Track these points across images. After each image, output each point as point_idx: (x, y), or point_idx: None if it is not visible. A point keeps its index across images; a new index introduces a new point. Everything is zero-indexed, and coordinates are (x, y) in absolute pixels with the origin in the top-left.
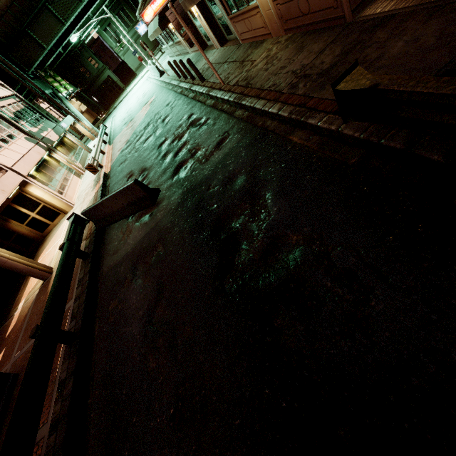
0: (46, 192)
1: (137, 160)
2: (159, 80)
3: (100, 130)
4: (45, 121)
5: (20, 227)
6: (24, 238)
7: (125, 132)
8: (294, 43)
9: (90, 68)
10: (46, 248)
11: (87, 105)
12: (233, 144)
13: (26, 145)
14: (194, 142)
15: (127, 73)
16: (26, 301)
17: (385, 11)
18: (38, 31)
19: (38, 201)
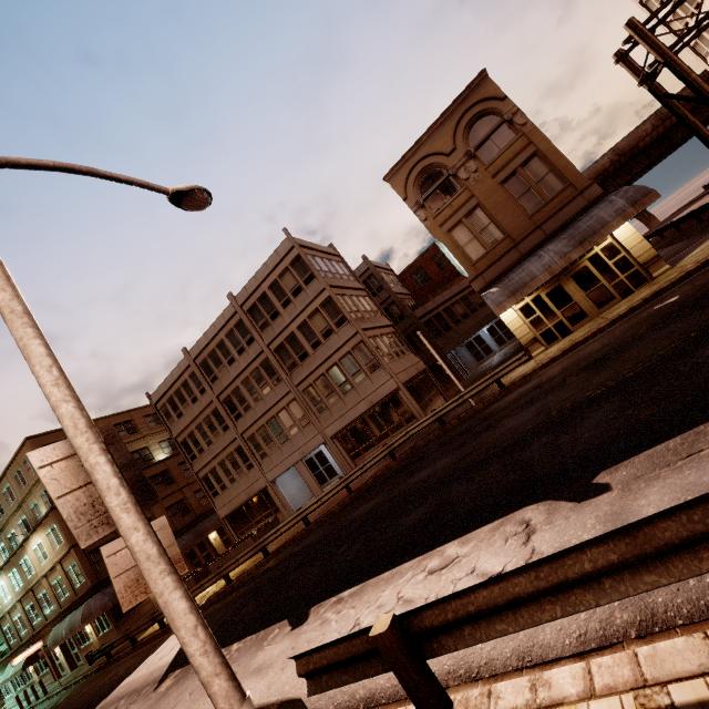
0: None
1: None
2: None
3: None
4: None
5: None
6: None
7: None
8: None
9: None
10: None
11: None
12: (54, 701)
13: None
14: None
15: None
16: None
17: None
18: None
19: None
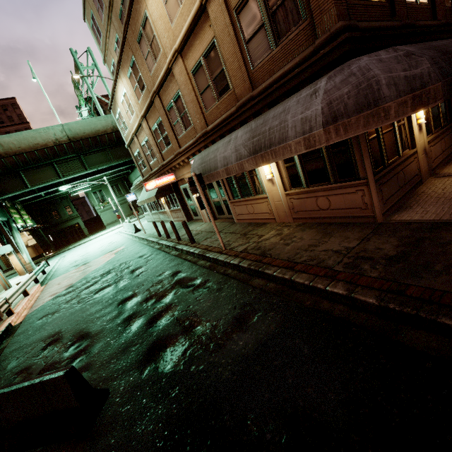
0: None
1: (77, 316)
2: (133, 235)
3: (40, 266)
4: None
5: None
6: None
7: (71, 275)
8: (312, 228)
9: (63, 213)
10: None
11: (38, 241)
12: (271, 326)
13: None
14: (188, 309)
15: (97, 225)
16: None
17: (427, 219)
18: (31, 176)
19: None
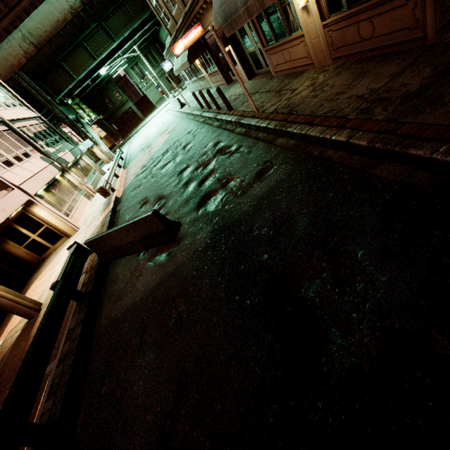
0: (51, 214)
1: (154, 186)
2: (180, 112)
3: (117, 154)
4: (64, 143)
5: (17, 249)
6: (20, 261)
7: (141, 158)
8: (349, 70)
9: (114, 99)
10: (41, 275)
11: (106, 132)
12: (281, 175)
13: (40, 164)
14: (225, 171)
15: (147, 106)
16: (3, 342)
17: None
18: (71, 64)
19: (41, 222)
